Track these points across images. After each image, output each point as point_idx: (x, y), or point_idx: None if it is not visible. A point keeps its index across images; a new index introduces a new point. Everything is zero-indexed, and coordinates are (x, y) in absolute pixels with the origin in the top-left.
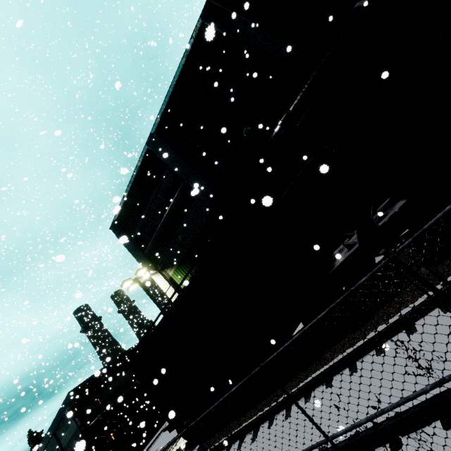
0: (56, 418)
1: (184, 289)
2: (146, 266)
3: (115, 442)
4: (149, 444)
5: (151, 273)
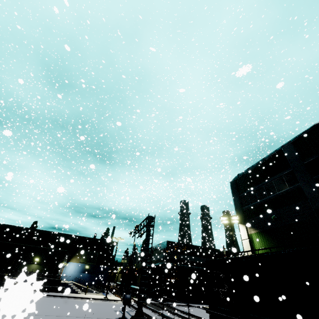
0: (157, 246)
1: (260, 255)
2: (239, 216)
3: (170, 283)
4: (183, 304)
5: (240, 222)
